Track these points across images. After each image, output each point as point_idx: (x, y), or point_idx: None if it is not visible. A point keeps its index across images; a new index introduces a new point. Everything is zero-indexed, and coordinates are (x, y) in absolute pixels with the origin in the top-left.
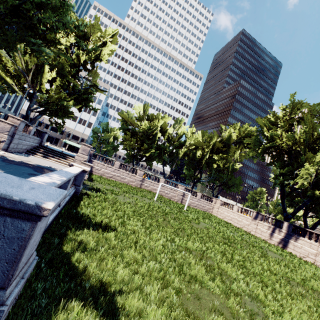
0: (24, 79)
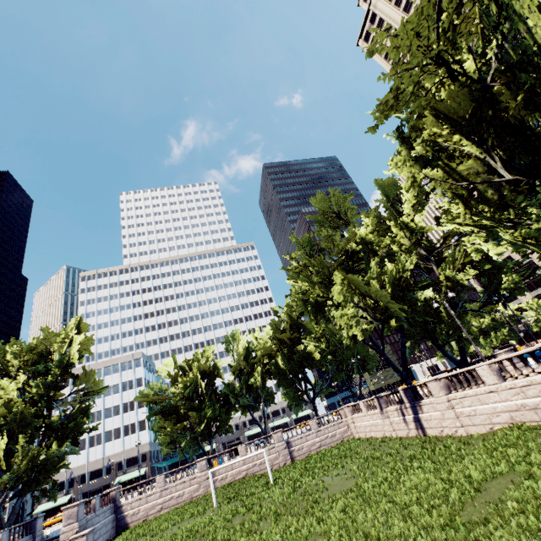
0: None
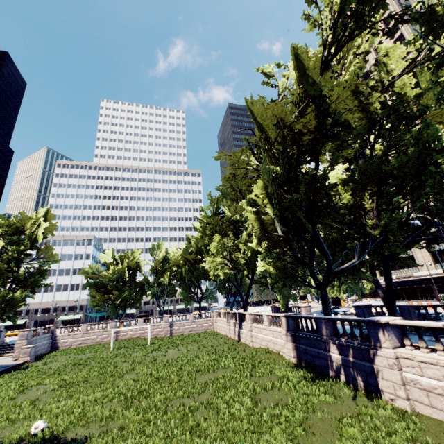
0: None
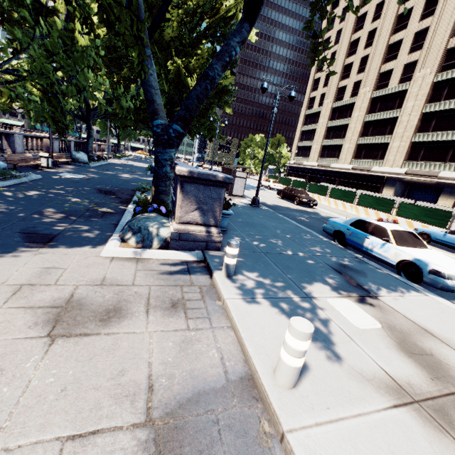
0: None
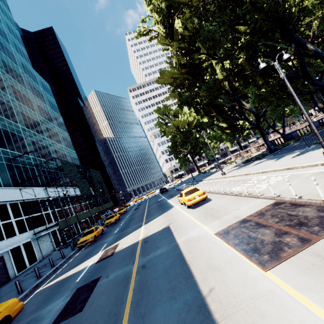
0: None
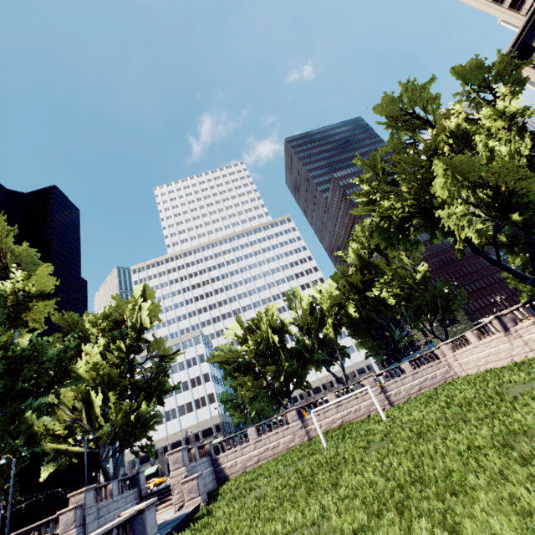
0: (81, 427)
